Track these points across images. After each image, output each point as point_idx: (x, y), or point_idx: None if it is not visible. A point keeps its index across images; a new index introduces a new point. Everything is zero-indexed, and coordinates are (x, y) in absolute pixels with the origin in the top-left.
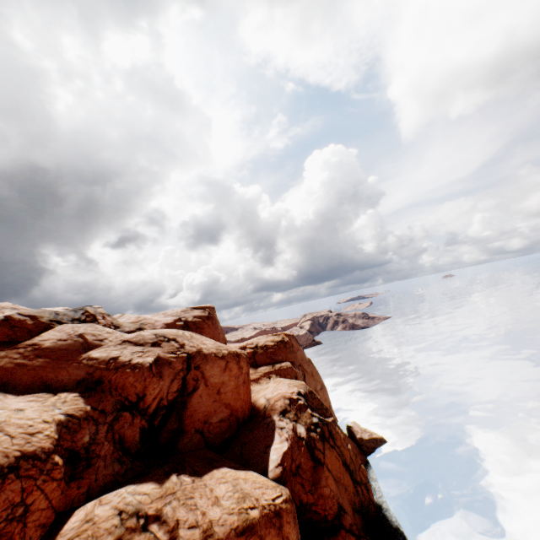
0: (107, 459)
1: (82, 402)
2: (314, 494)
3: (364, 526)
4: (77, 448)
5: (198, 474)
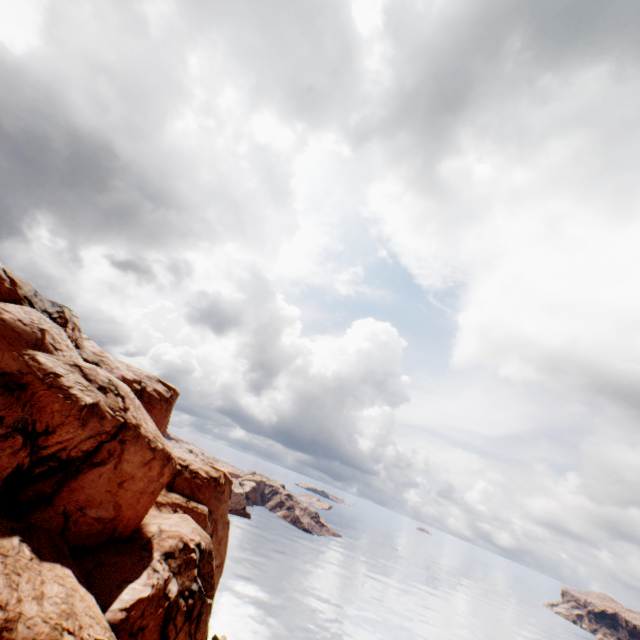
0: None
1: None
2: None
3: None
4: None
5: (41, 555)
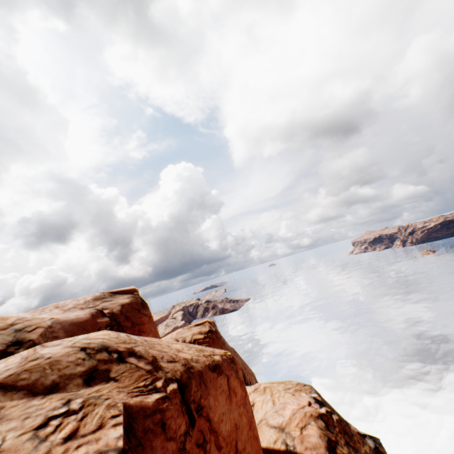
0: None
1: None
2: None
3: None
4: None
5: None
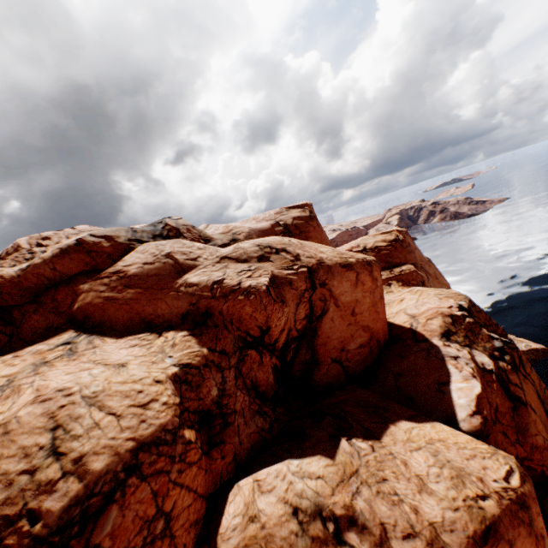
0: (245, 414)
1: (194, 343)
2: (523, 446)
3: None
4: (206, 407)
5: (373, 435)
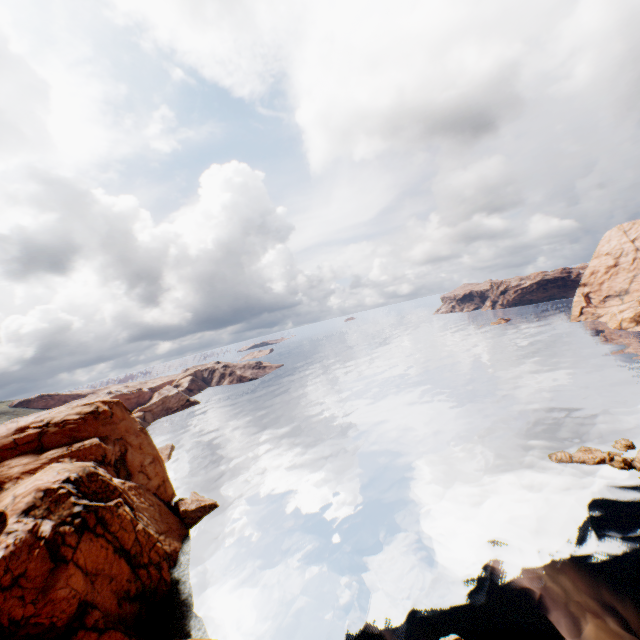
0: None
1: None
2: (39, 603)
3: (146, 611)
4: None
5: None
